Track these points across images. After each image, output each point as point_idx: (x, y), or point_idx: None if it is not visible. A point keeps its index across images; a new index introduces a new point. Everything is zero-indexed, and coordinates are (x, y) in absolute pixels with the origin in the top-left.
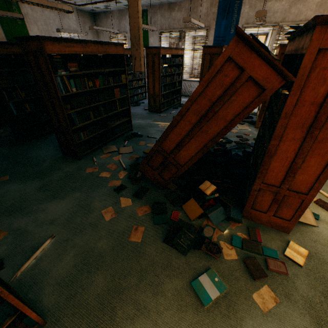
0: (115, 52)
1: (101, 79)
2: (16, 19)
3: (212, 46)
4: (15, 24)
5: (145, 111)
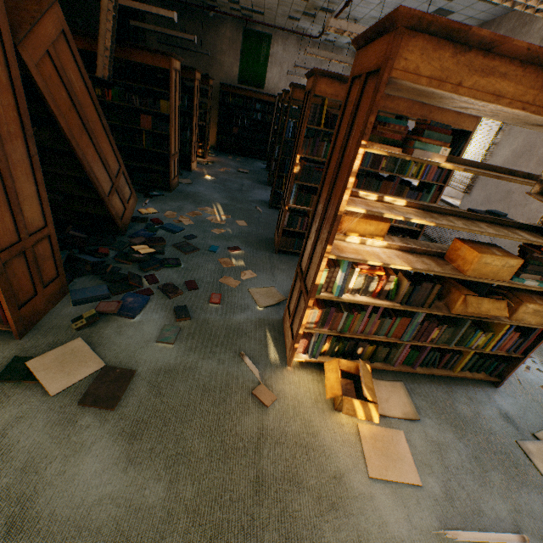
0: (149, 62)
1: (118, 92)
2: (259, 58)
3: (309, 72)
4: (256, 63)
5: (268, 198)
